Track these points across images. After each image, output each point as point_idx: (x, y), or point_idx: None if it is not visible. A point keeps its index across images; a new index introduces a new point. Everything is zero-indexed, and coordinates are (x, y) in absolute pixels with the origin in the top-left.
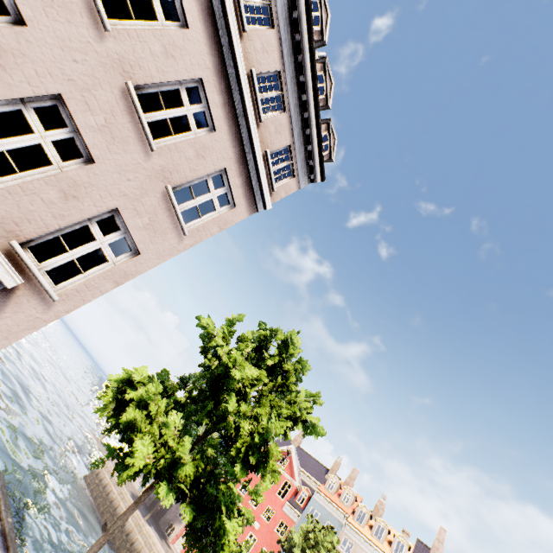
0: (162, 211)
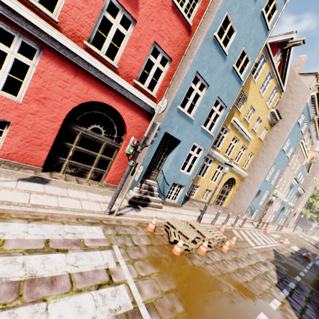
0: (307, 197)
